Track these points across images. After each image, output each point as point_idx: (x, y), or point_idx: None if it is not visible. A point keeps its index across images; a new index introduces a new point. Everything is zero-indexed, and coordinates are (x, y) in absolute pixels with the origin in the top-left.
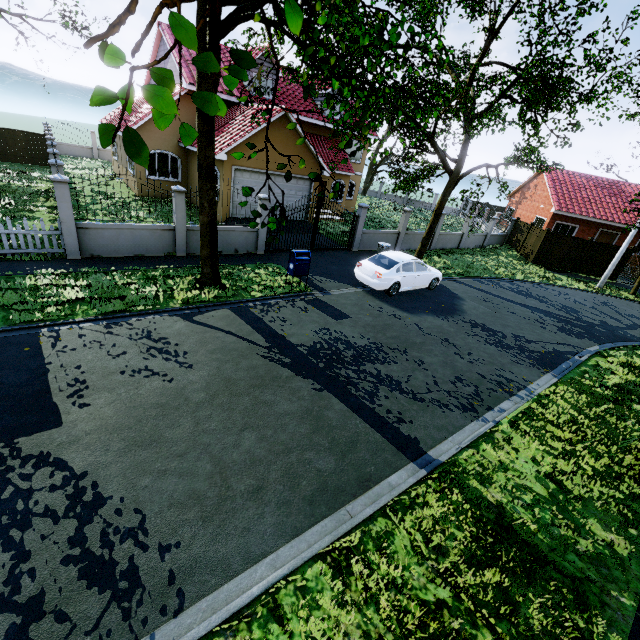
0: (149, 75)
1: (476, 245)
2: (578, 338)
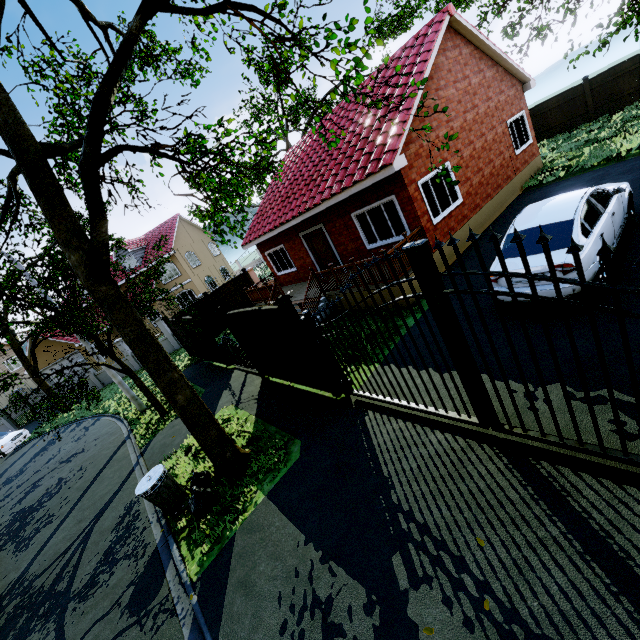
0: None
1: None
2: None
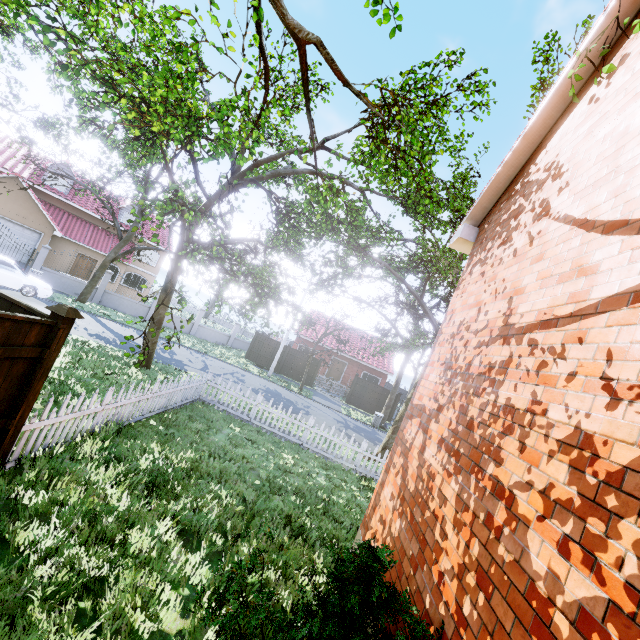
0: None
1: (218, 341)
2: (94, 338)
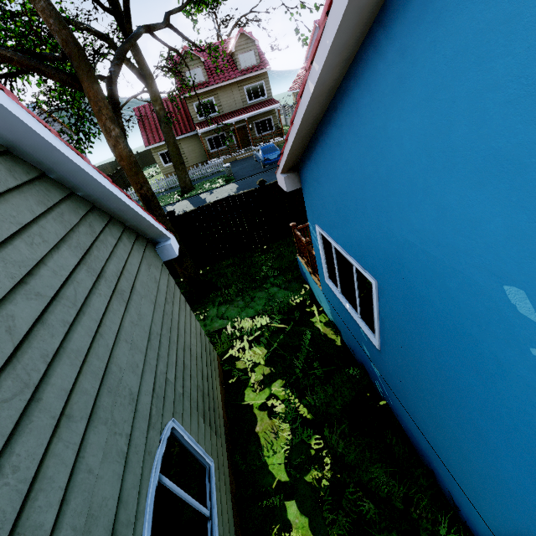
0: (307, 53)
1: None
2: None
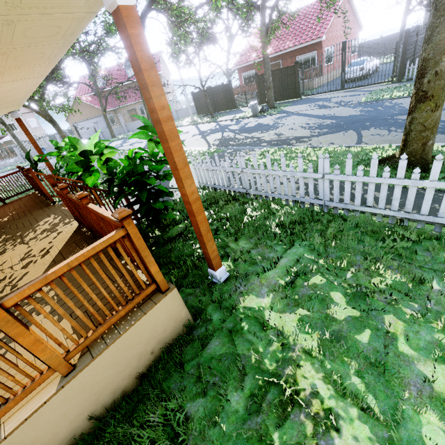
0: None
1: (194, 113)
2: None
